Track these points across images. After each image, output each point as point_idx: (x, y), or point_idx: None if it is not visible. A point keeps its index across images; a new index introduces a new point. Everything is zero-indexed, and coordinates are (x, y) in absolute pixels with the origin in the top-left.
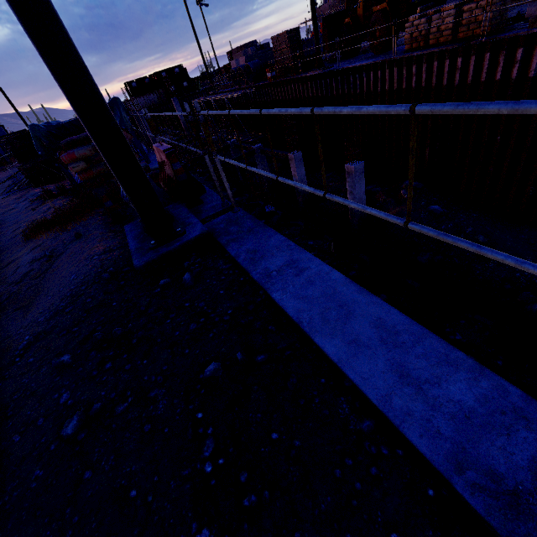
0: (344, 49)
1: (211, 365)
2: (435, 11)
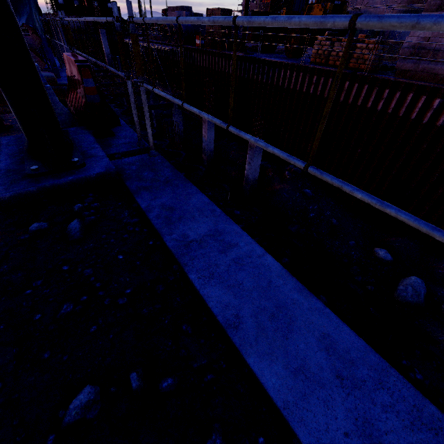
0: (264, 43)
1: (82, 394)
2: (337, 39)
